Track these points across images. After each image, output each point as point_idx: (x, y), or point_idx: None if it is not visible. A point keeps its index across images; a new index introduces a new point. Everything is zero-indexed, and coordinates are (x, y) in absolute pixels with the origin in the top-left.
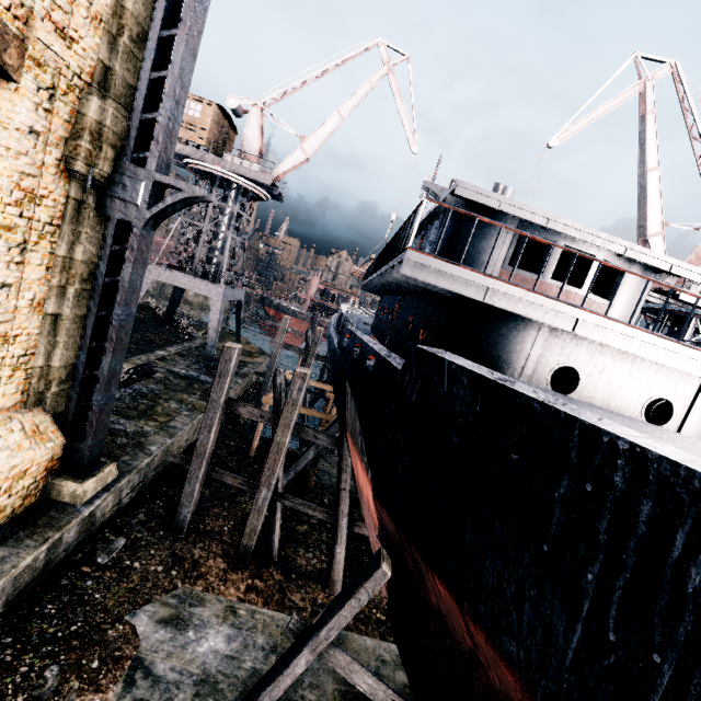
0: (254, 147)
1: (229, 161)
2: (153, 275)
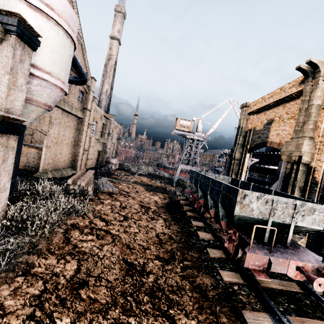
0: (200, 129)
1: (198, 135)
2: (181, 167)
